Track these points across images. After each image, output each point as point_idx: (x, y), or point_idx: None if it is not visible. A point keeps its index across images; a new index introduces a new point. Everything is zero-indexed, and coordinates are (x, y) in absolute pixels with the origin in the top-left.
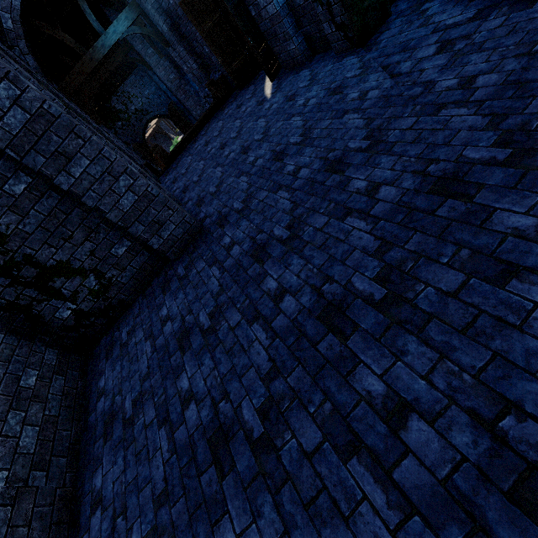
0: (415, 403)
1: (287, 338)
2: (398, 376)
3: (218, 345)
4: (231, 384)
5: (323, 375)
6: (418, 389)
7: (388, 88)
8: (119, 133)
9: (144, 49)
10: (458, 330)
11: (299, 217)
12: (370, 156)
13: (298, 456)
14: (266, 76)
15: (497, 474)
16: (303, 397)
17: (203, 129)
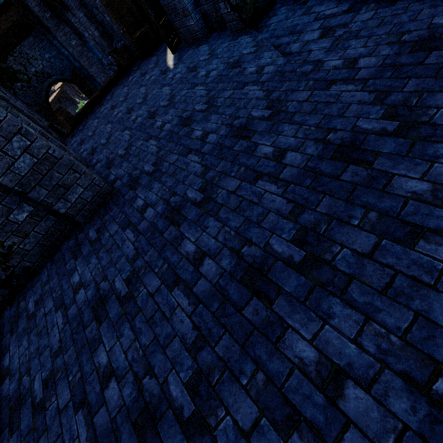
0: (349, 368)
1: (210, 303)
2: (327, 340)
3: (138, 314)
4: (155, 357)
5: (252, 342)
6: (349, 354)
7: (282, 65)
8: (19, 94)
9: (41, 11)
10: (379, 291)
11: (211, 180)
12: (273, 124)
13: (234, 435)
14: (167, 49)
15: (440, 442)
16: (234, 367)
17: (109, 94)
